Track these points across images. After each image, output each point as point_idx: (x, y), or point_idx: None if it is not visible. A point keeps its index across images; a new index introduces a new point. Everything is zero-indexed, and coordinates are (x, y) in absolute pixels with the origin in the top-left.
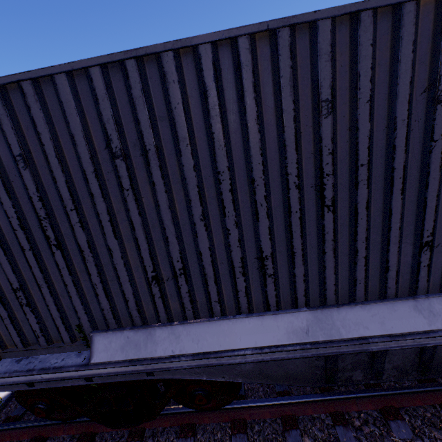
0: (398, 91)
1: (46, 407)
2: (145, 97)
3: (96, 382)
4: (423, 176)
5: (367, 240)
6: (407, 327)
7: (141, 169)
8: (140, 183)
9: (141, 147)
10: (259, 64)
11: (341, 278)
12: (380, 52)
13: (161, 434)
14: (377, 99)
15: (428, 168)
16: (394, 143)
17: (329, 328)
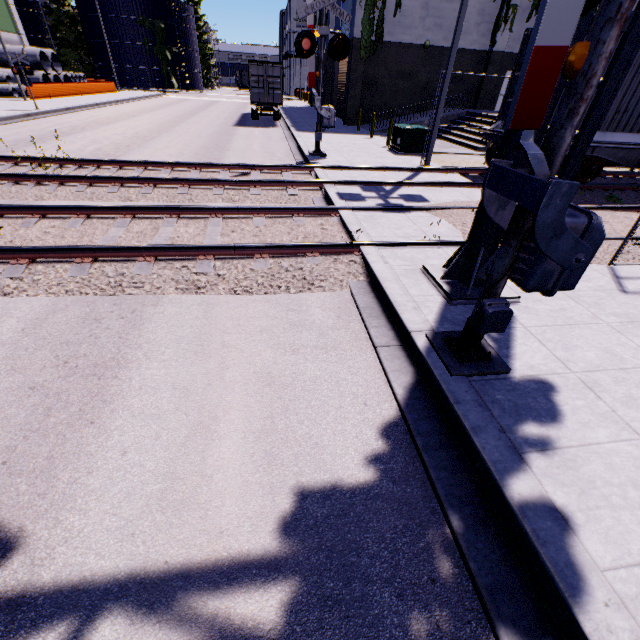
0: None
1: None
2: None
3: None
4: None
5: None
6: None
7: None
8: None
9: None
10: None
11: None
12: None
13: None
14: None
15: None
16: None
17: None
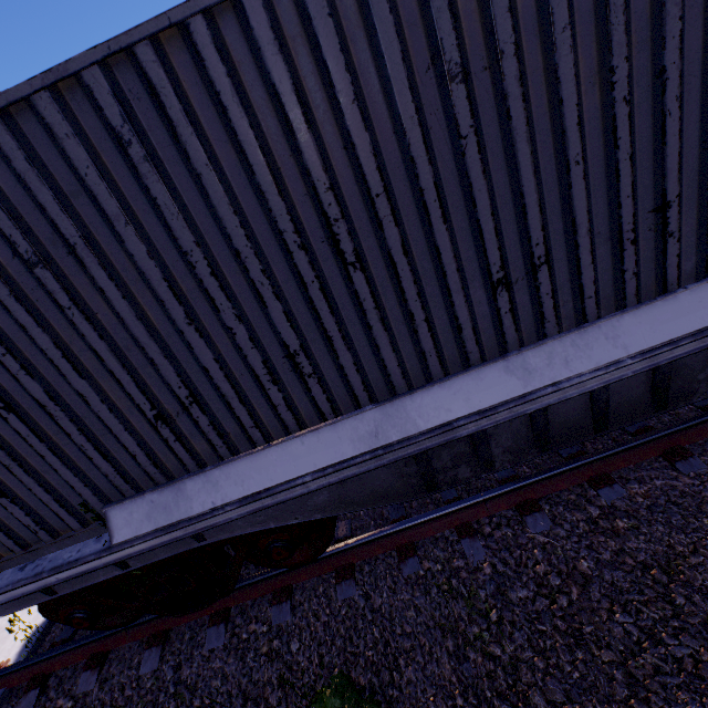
0: (390, 77)
1: (87, 615)
2: (36, 169)
3: (135, 568)
4: (466, 191)
5: (422, 297)
6: (498, 396)
7: (78, 274)
8: (85, 294)
9: (64, 243)
10: (182, 80)
11: (406, 355)
12: (348, 21)
13: (250, 608)
14: (368, 94)
15: (468, 179)
16: (410, 154)
17: (403, 423)
